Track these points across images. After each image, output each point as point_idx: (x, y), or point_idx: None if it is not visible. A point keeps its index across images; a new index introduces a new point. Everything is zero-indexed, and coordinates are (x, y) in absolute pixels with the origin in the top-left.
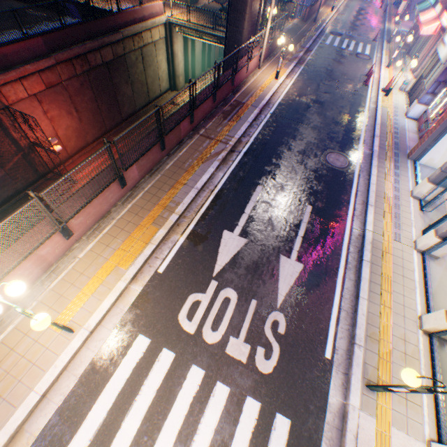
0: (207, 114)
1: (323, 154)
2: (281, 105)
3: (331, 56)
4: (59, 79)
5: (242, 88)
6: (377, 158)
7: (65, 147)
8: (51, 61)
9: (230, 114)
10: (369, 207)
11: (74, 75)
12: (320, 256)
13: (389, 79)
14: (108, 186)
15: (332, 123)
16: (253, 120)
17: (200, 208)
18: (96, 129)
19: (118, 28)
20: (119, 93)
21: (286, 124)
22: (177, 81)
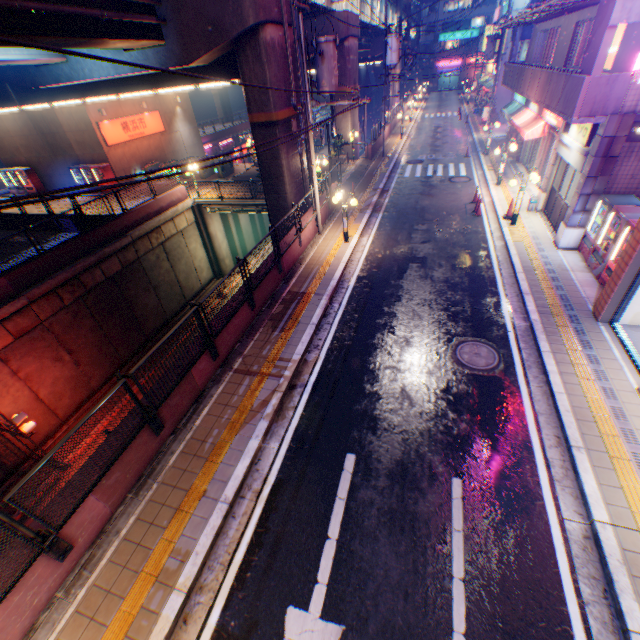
0: (245, 328)
1: (450, 349)
2: (361, 279)
3: (416, 189)
4: (37, 319)
5: (298, 268)
6: (544, 335)
7: (53, 409)
8: (20, 301)
9: (282, 318)
10: (575, 454)
11: (61, 306)
12: (521, 637)
13: (506, 199)
14: (8, 591)
15: (446, 287)
16: (320, 317)
17: (235, 549)
18: (106, 366)
19: (125, 231)
20: (137, 307)
21: (375, 309)
22: (223, 265)
